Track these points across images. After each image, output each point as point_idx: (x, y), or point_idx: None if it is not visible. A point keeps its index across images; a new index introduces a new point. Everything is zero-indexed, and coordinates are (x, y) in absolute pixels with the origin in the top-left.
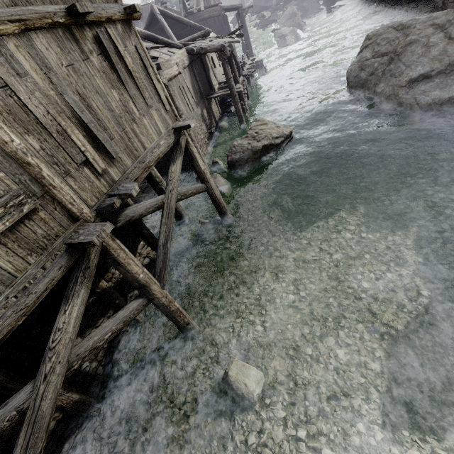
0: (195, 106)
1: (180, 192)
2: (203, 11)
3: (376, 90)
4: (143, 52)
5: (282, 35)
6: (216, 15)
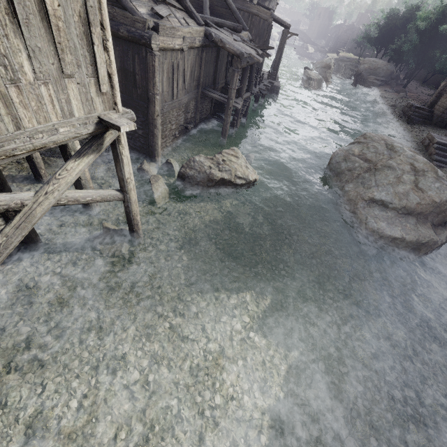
0: (183, 92)
1: (69, 196)
2: (254, 5)
3: (345, 186)
4: (95, 0)
5: (310, 78)
6: (263, 17)
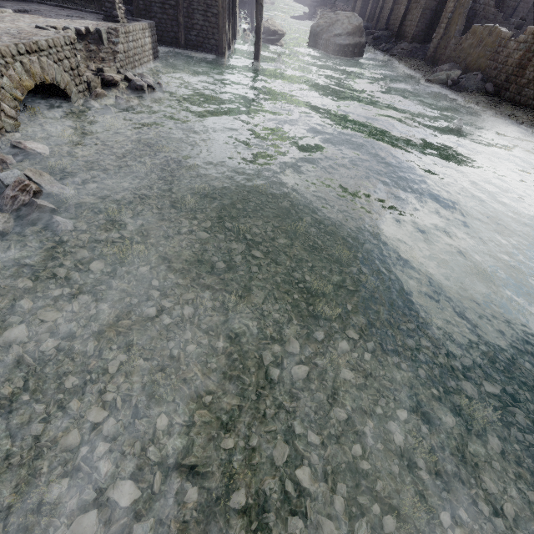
0: None
1: None
2: None
3: (322, 37)
4: None
5: (265, 3)
6: None
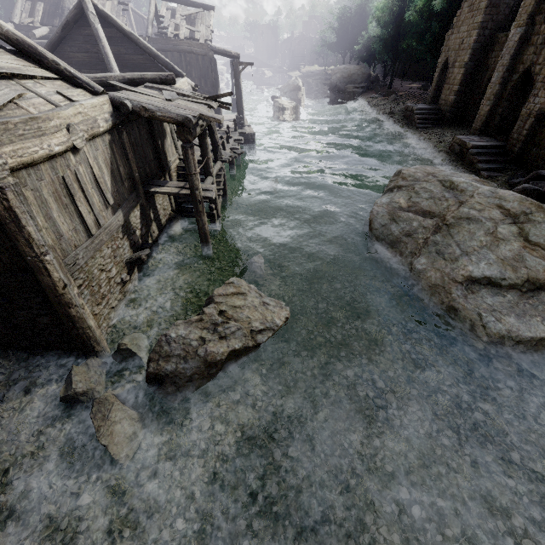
0: (108, 211)
1: None
2: (182, 40)
3: (414, 264)
4: None
5: (283, 108)
6: (200, 52)
